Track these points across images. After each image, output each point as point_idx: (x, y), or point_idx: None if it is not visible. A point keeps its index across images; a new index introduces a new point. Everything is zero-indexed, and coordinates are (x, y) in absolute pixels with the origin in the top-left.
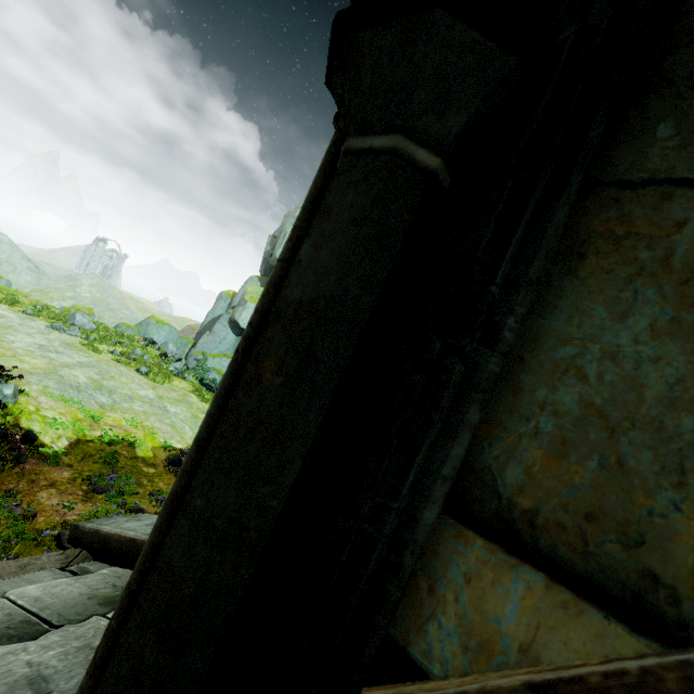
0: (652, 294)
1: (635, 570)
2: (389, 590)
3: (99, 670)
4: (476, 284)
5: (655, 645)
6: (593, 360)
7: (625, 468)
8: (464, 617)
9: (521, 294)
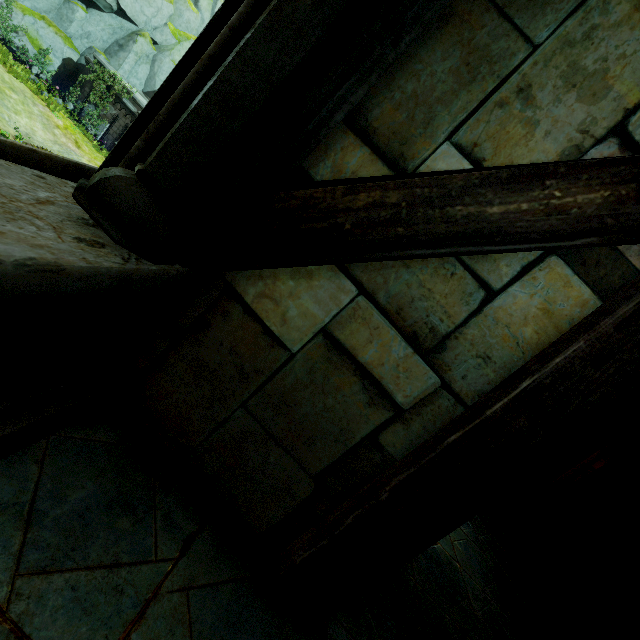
0: (458, 54)
1: (399, 152)
2: (312, 142)
3: (151, 140)
4: (404, 7)
5: (393, 173)
6: (426, 75)
7: (413, 119)
8: (336, 162)
9: (417, 26)
